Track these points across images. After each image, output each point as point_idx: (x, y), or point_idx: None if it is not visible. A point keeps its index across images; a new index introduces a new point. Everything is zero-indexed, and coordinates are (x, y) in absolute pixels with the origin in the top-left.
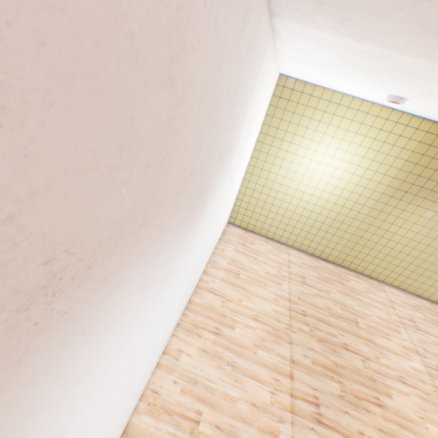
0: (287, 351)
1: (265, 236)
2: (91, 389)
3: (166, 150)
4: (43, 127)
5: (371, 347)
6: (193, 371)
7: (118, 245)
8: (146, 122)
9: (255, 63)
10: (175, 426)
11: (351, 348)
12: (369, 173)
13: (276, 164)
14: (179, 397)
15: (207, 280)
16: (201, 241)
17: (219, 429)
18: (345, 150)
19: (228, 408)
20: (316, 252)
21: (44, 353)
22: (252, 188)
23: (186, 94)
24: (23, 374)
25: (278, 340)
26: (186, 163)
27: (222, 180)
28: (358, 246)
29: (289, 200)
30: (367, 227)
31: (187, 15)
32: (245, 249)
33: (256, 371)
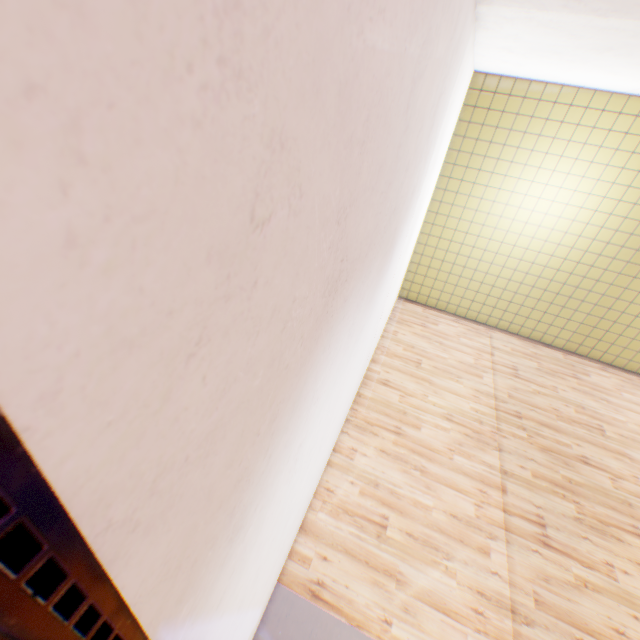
0: (496, 460)
1: (454, 314)
2: (313, 423)
3: (390, 179)
4: (366, 155)
5: (625, 463)
6: (372, 473)
7: (356, 269)
8: (390, 150)
9: (455, 68)
10: (358, 528)
11: (593, 463)
12: (623, 207)
13: (469, 207)
14: (359, 499)
15: (377, 370)
16: (379, 308)
17: (411, 537)
18: (581, 175)
19: (421, 517)
20: (534, 335)
21: (320, 345)
22: (433, 245)
23: (410, 120)
24: (314, 354)
25: (482, 446)
26: (395, 195)
27: (406, 227)
28: (604, 322)
29: (490, 258)
30: (620, 292)
31: (425, 46)
32: (425, 331)
33: (454, 479)
